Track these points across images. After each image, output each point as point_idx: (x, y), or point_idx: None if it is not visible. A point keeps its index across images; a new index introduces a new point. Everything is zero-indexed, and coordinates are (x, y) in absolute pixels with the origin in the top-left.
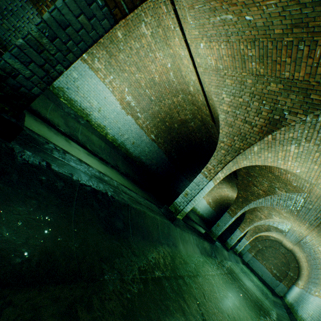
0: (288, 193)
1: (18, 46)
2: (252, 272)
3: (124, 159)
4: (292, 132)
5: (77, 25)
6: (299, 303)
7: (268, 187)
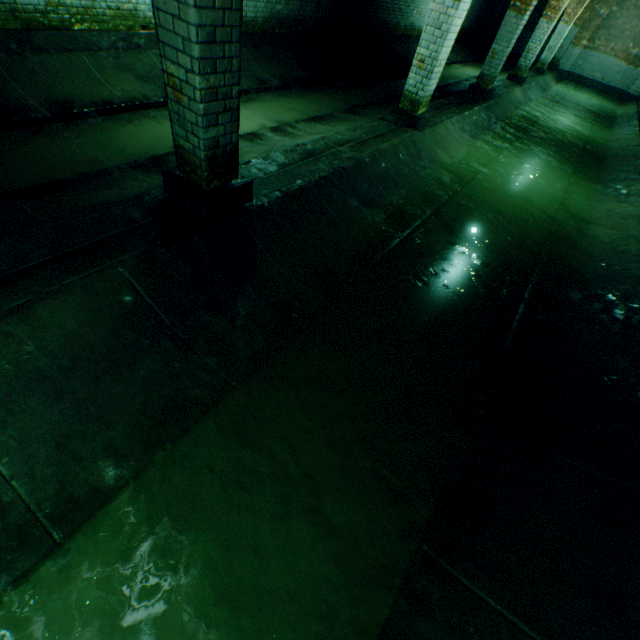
0: None
1: (203, 115)
2: (580, 84)
3: (253, 50)
4: None
5: (219, 17)
6: None
7: None
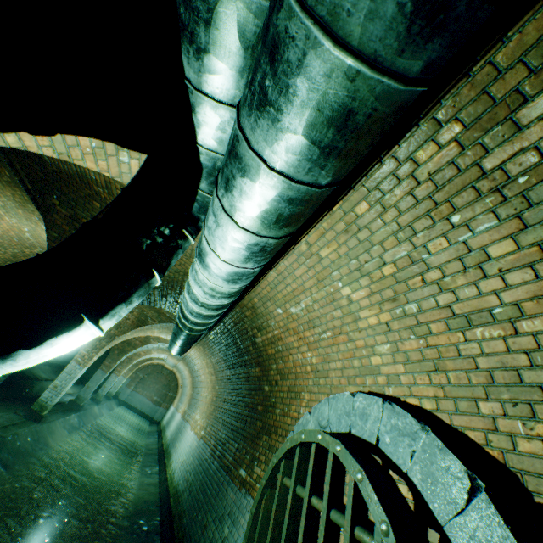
0: (160, 343)
1: None
2: (131, 409)
3: None
4: (154, 326)
5: None
6: (169, 423)
7: (145, 338)
